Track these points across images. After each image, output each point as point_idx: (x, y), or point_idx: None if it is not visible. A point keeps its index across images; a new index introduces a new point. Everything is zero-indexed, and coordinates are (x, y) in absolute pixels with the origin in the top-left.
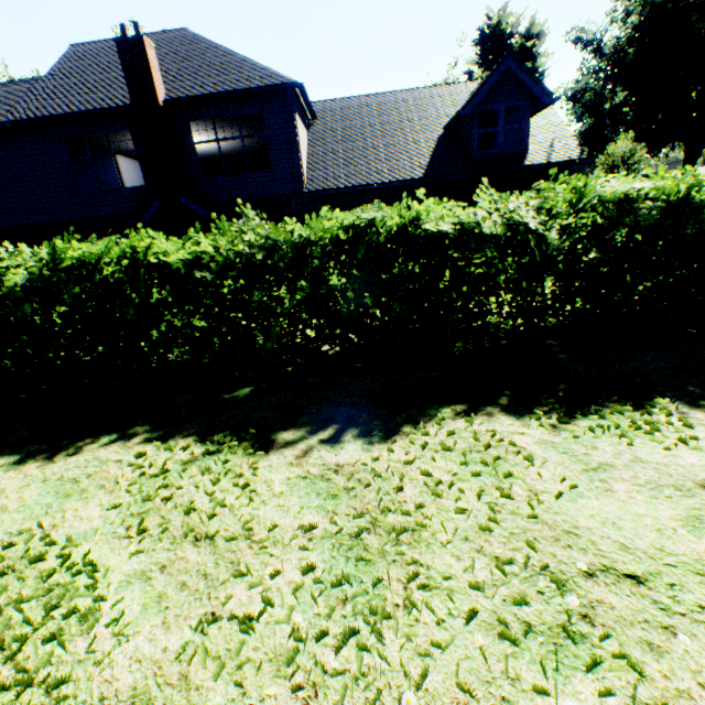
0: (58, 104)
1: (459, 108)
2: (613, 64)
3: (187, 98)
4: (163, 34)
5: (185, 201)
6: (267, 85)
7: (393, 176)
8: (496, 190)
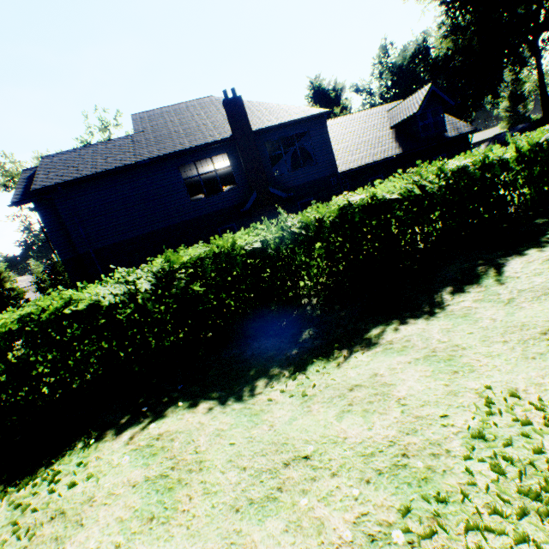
0: (171, 145)
1: (392, 117)
2: (381, 100)
3: (268, 128)
4: (198, 101)
5: (273, 190)
6: (311, 114)
7: (385, 155)
8: (437, 153)
